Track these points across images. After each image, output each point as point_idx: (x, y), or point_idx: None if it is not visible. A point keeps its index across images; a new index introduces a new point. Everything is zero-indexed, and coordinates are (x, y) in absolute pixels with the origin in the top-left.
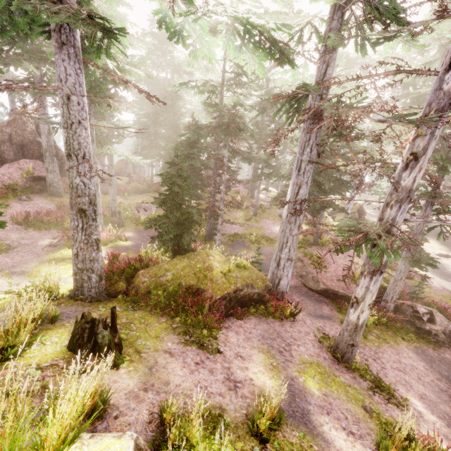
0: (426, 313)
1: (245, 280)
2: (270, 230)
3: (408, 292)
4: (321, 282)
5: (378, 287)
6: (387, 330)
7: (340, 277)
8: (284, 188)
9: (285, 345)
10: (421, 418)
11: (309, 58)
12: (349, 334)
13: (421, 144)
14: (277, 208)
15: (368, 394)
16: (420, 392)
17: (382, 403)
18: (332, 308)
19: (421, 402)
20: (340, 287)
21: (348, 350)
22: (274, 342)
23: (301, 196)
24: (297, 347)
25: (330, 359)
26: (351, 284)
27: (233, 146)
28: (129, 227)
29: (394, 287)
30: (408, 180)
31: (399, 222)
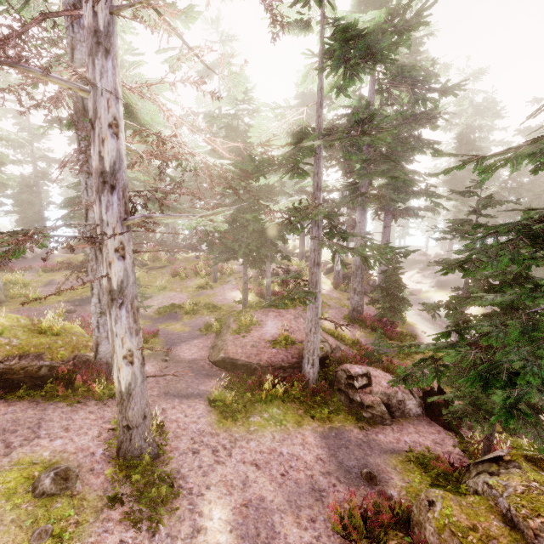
0: (362, 377)
1: (25, 349)
2: (224, 296)
3: (364, 353)
4: (224, 349)
5: (128, 327)
6: (299, 408)
7: (261, 341)
8: (286, 251)
9: (21, 439)
10: (184, 540)
11: (53, 44)
12: (119, 409)
13: (91, 106)
14: (249, 271)
15: (102, 508)
16: (256, 495)
17: (116, 520)
18: (225, 383)
19: (230, 513)
20: (245, 354)
21: (126, 437)
22: (1, 436)
23: (94, 221)
24: (49, 440)
25: (103, 455)
26: (270, 348)
27: (148, 195)
28: (8, 307)
29: (307, 345)
30: (95, 158)
31: (112, 222)
